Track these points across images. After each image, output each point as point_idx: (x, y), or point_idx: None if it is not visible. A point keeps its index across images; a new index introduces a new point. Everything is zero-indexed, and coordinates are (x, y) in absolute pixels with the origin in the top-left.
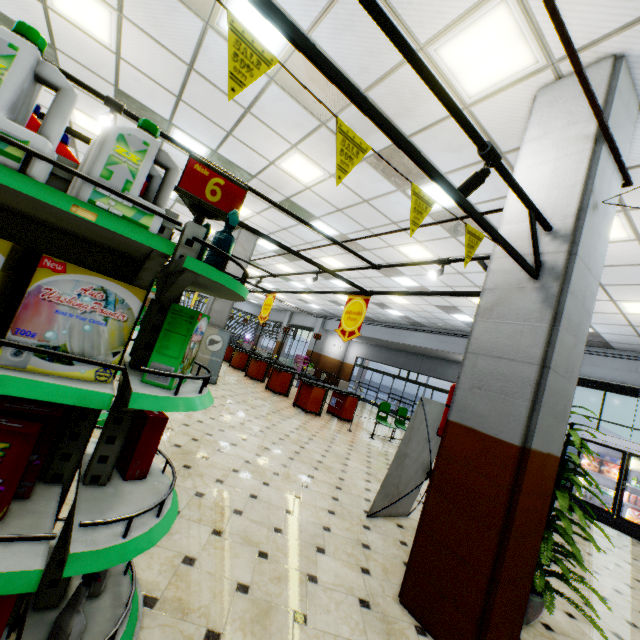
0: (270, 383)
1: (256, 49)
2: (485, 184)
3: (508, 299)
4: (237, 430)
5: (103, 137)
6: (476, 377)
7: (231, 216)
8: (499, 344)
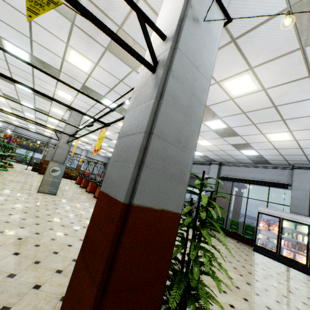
0: (96, 193)
1: None
2: None
3: (140, 93)
4: (38, 219)
5: None
6: (117, 153)
7: None
8: (131, 125)
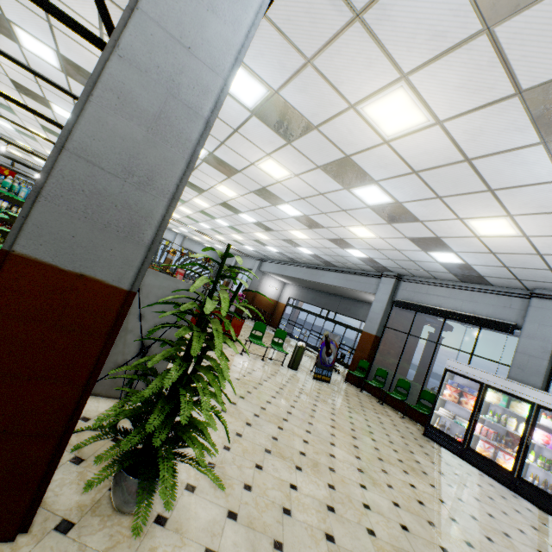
0: None
1: None
2: (268, 58)
3: None
4: None
5: None
6: None
7: None
8: None
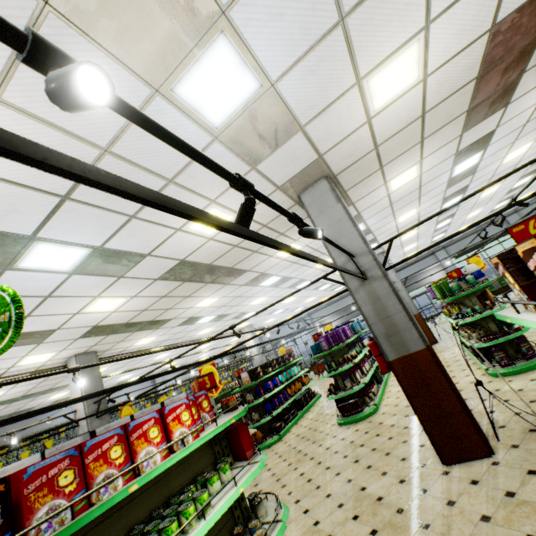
0: None
1: None
2: None
3: None
4: None
5: None
6: None
7: None
8: None
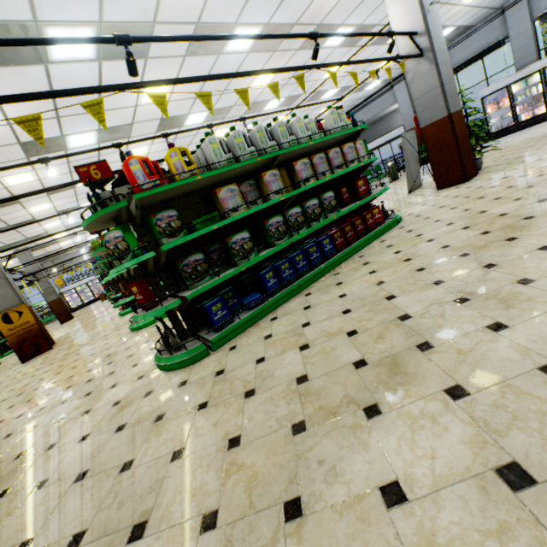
0: None
1: (354, 74)
2: (363, 12)
3: (417, 71)
4: None
5: (339, 117)
6: (422, 107)
7: (352, 115)
8: (423, 90)
